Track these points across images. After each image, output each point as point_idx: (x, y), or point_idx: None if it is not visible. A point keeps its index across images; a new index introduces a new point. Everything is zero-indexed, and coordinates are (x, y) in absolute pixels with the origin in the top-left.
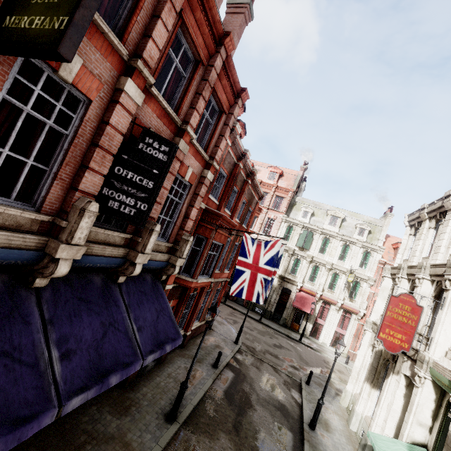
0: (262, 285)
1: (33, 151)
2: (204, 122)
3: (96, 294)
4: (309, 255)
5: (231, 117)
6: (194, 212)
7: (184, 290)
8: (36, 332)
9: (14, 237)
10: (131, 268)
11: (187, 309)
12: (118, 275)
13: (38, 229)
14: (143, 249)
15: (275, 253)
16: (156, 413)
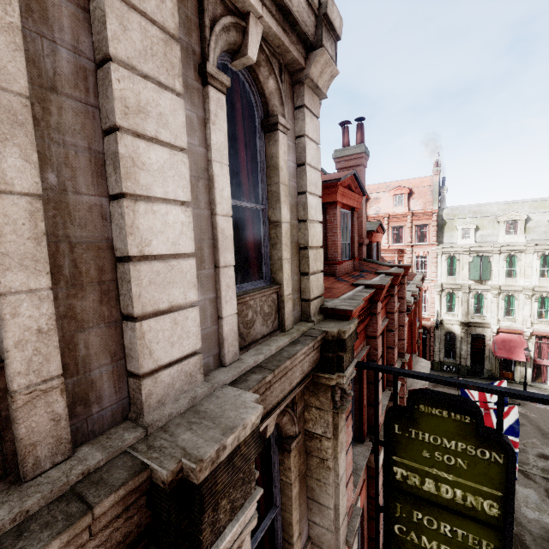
0: None
1: None
2: None
3: None
4: (494, 286)
5: (404, 302)
6: None
7: None
8: None
9: None
10: None
11: None
12: None
13: None
14: None
15: (513, 421)
16: None
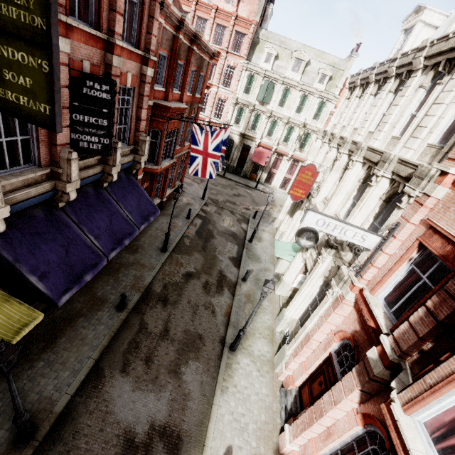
0: (212, 167)
1: (16, 130)
2: (127, 5)
3: (94, 200)
4: (269, 110)
5: None
6: (144, 113)
7: (152, 173)
8: (76, 231)
9: (39, 188)
10: (110, 177)
11: (158, 184)
12: (102, 182)
13: (45, 177)
14: (114, 164)
15: (219, 141)
16: (154, 249)
